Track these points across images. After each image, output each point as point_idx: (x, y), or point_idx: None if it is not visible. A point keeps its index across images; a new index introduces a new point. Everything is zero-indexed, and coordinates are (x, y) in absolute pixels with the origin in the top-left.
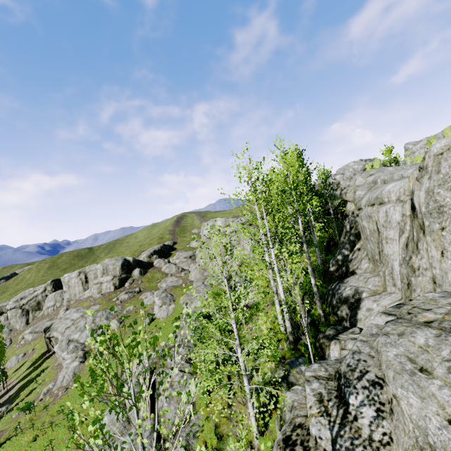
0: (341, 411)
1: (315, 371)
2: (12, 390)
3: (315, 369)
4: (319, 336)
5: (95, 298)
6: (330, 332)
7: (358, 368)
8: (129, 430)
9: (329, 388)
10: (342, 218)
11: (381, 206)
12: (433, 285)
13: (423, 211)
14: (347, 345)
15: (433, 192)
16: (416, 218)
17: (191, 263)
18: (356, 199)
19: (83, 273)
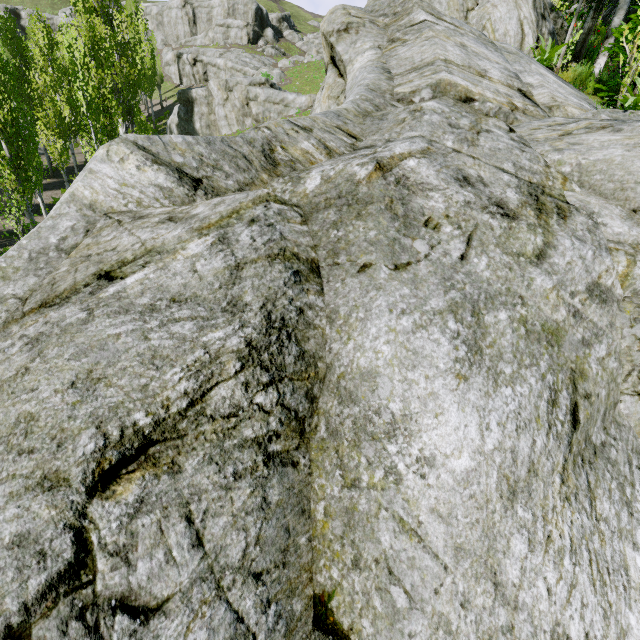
0: None
1: None
2: (163, 103)
3: None
4: None
5: (227, 43)
6: None
7: None
8: None
9: None
10: None
11: None
12: None
13: None
14: None
15: None
16: None
17: None
18: None
19: (190, 6)
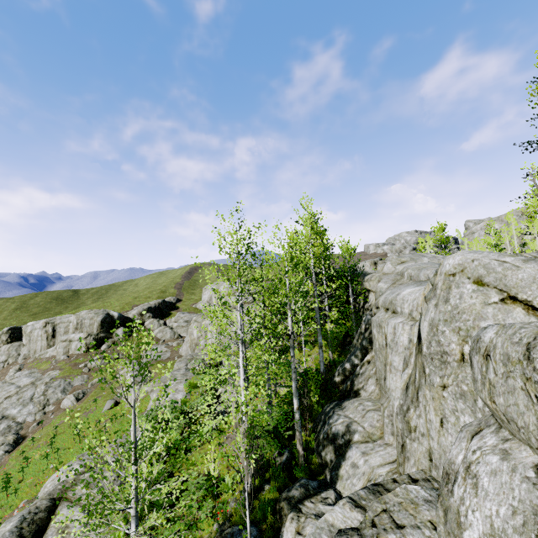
0: None
1: None
2: None
3: None
4: (282, 494)
5: (58, 360)
6: (296, 494)
7: None
8: None
9: None
10: (363, 310)
11: (393, 316)
12: (429, 461)
13: (424, 351)
14: (306, 528)
15: (437, 328)
16: (420, 353)
17: None
18: (377, 293)
19: (51, 325)
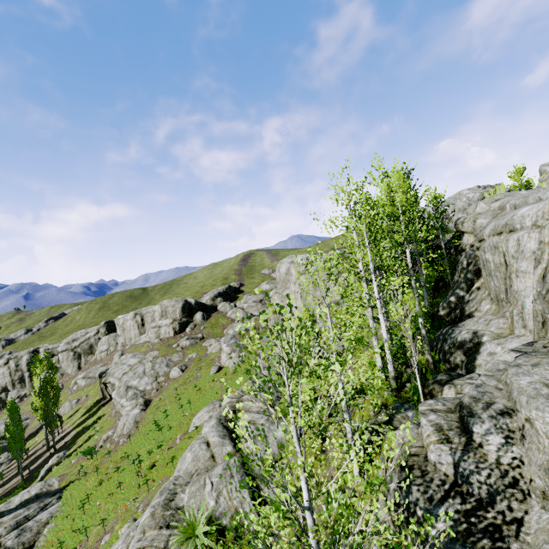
0: (464, 439)
1: (431, 405)
2: (67, 436)
3: (430, 404)
4: (428, 382)
5: (153, 343)
6: (443, 378)
7: (483, 400)
8: (215, 466)
9: (449, 420)
10: (455, 254)
11: (511, 233)
12: None
13: None
14: (465, 389)
15: None
16: None
17: (261, 308)
18: (477, 229)
19: (139, 315)
